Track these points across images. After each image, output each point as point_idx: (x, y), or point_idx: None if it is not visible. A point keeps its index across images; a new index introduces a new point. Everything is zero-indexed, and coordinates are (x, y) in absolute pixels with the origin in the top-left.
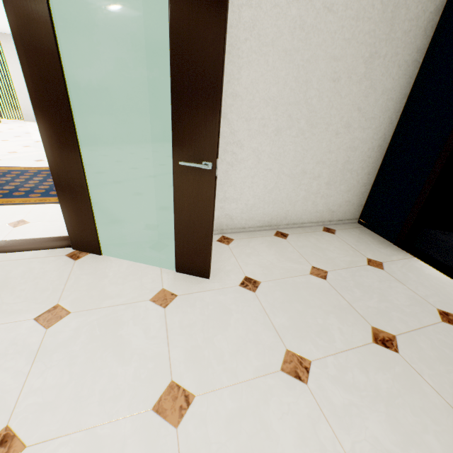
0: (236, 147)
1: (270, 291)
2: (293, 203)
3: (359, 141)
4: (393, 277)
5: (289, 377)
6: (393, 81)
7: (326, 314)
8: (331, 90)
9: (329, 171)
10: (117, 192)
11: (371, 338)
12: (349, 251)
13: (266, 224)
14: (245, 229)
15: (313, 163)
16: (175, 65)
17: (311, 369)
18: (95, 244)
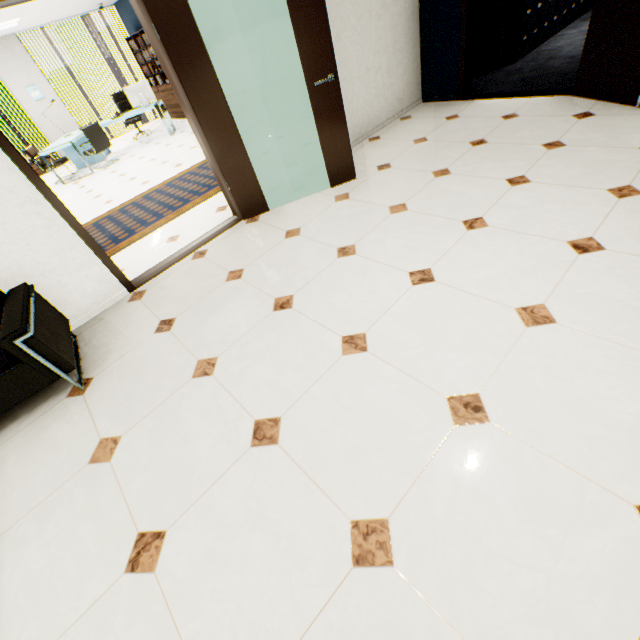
0: None
1: (399, 163)
2: (370, 106)
3: (397, 17)
4: (468, 118)
5: (441, 177)
6: None
7: (441, 152)
8: None
9: (385, 59)
10: (253, 154)
11: (471, 146)
12: (430, 121)
13: (358, 137)
14: None
15: (371, 57)
16: (292, 7)
17: (450, 170)
18: (262, 203)
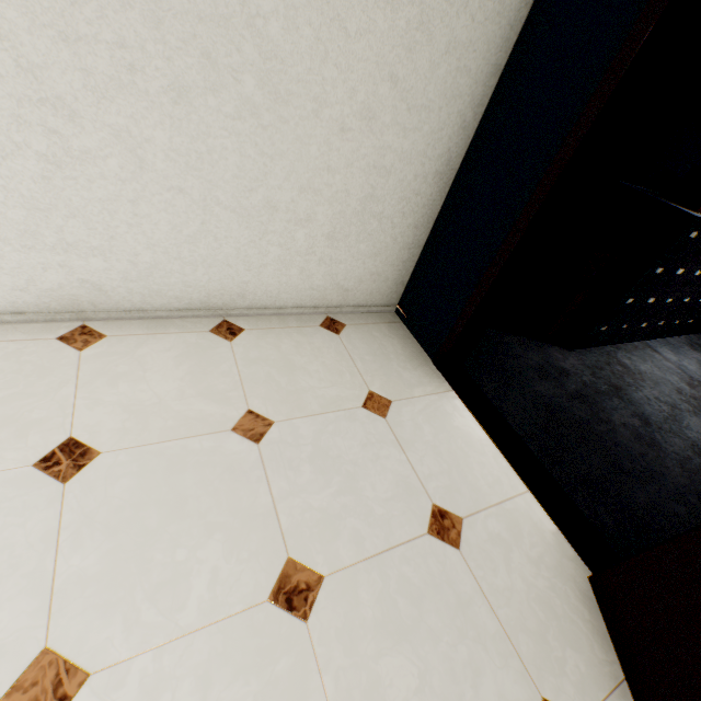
0: (54, 115)
1: (107, 478)
2: (256, 269)
3: (397, 157)
4: (393, 436)
5: None
6: (474, 24)
7: (207, 534)
8: (320, 6)
9: (332, 212)
10: None
11: (272, 590)
12: (344, 375)
13: (198, 306)
14: (147, 314)
15: (291, 189)
16: None
17: None
18: None
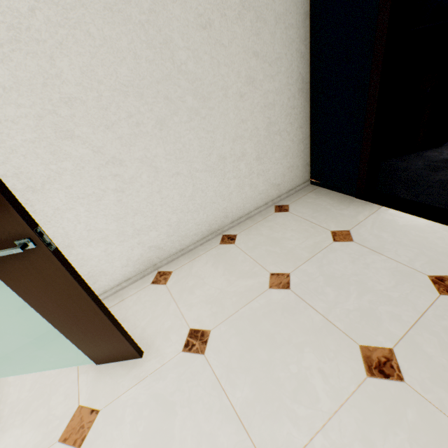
0: (114, 167)
1: (223, 342)
2: (227, 197)
3: (274, 94)
4: (366, 248)
5: None
6: None
7: (300, 351)
8: (207, 41)
9: (253, 144)
10: None
11: (364, 369)
12: (309, 230)
13: (207, 234)
14: (184, 251)
15: (228, 143)
16: None
17: None
18: None
